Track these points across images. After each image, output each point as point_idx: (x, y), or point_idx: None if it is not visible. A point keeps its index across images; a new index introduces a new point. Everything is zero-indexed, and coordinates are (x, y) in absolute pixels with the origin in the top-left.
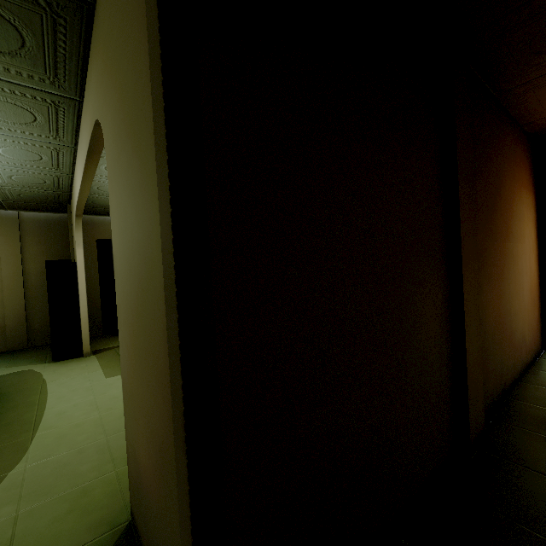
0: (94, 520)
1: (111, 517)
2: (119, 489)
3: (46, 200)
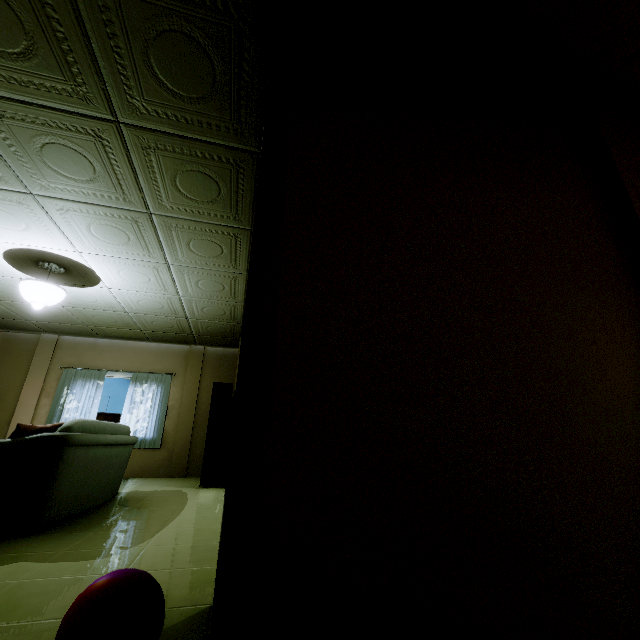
0: (180, 595)
1: (196, 597)
2: (213, 579)
3: (225, 332)
